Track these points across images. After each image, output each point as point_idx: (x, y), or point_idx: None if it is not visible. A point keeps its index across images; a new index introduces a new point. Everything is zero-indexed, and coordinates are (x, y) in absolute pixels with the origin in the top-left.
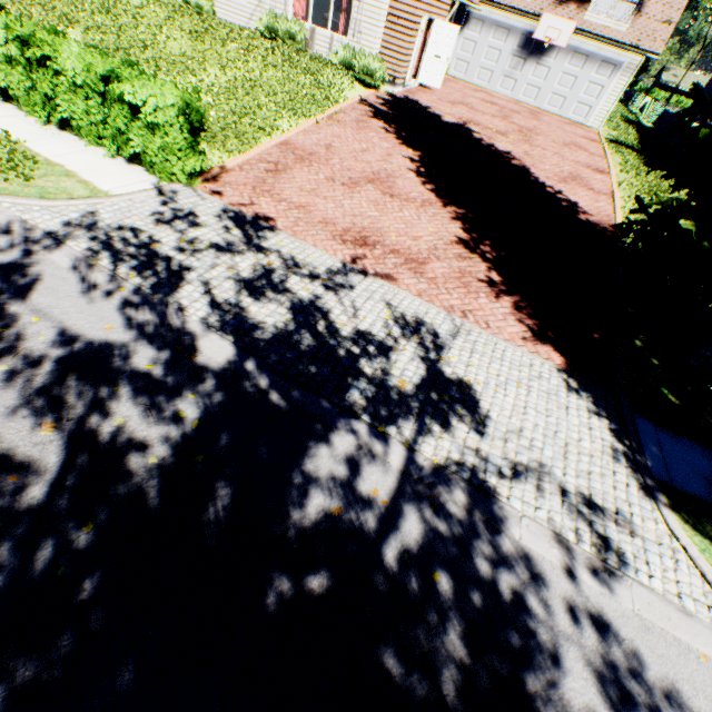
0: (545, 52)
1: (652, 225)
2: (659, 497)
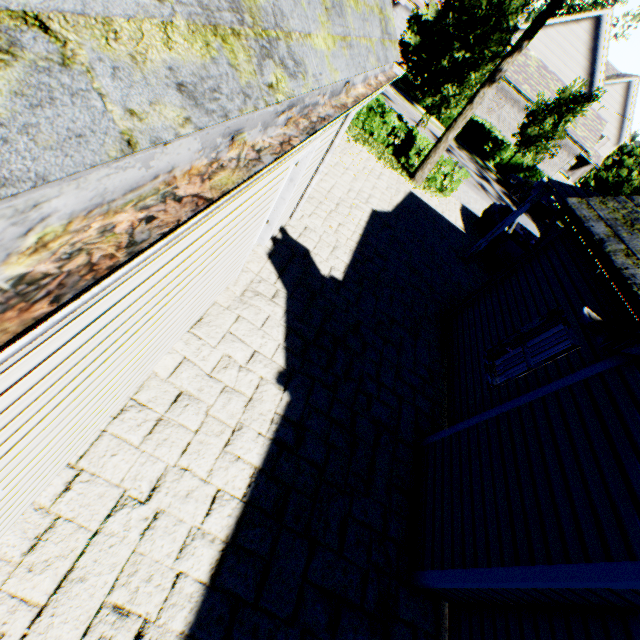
0: (396, 6)
1: (400, 42)
2: (392, 88)
